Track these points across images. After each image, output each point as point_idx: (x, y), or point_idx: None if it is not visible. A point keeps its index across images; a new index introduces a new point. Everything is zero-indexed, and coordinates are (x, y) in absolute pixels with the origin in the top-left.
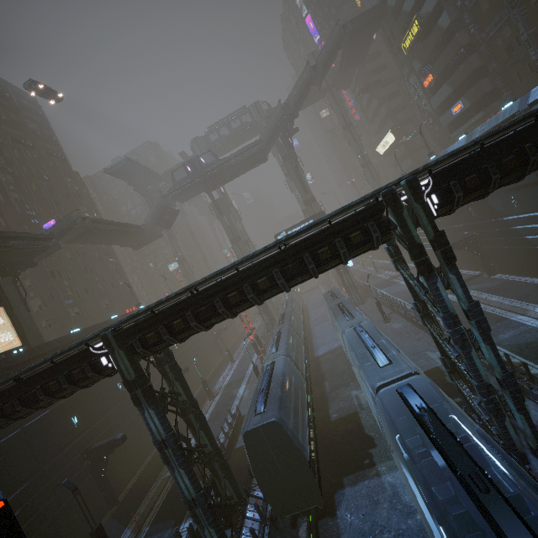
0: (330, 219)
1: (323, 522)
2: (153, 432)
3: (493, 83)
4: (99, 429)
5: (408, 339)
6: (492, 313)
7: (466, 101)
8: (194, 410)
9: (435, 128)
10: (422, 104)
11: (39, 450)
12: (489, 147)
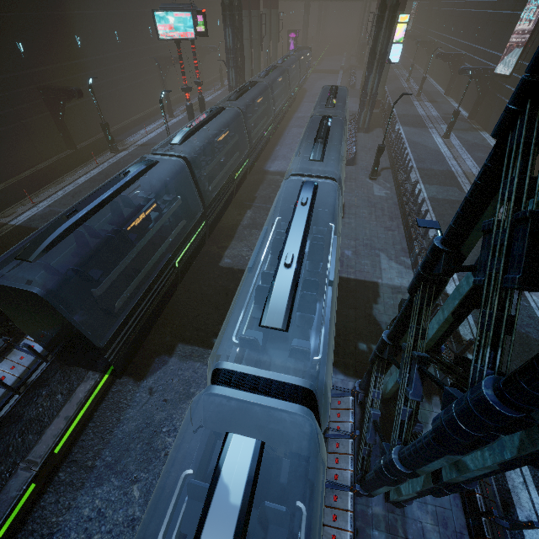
0: None
1: (123, 381)
2: None
3: None
4: None
5: (376, 219)
6: None
7: None
8: None
9: None
10: None
11: None
12: None
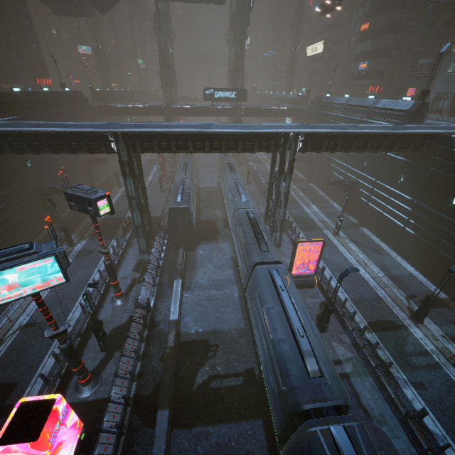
0: (256, 124)
1: (189, 251)
2: (128, 191)
3: (387, 65)
4: (44, 176)
5: (254, 197)
6: (296, 200)
7: (369, 65)
8: (143, 189)
9: (346, 66)
10: (352, 40)
11: (10, 175)
12: (329, 135)
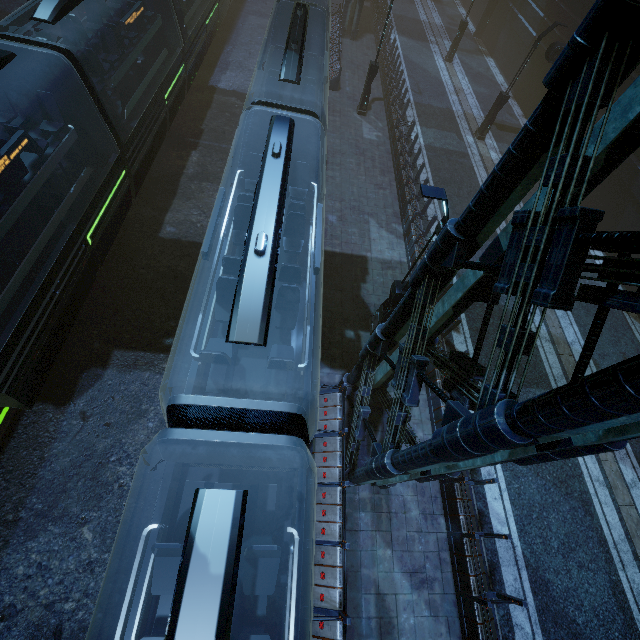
0: None
1: (36, 409)
2: None
3: None
4: None
5: (365, 173)
6: None
7: None
8: None
9: None
10: None
11: None
12: None
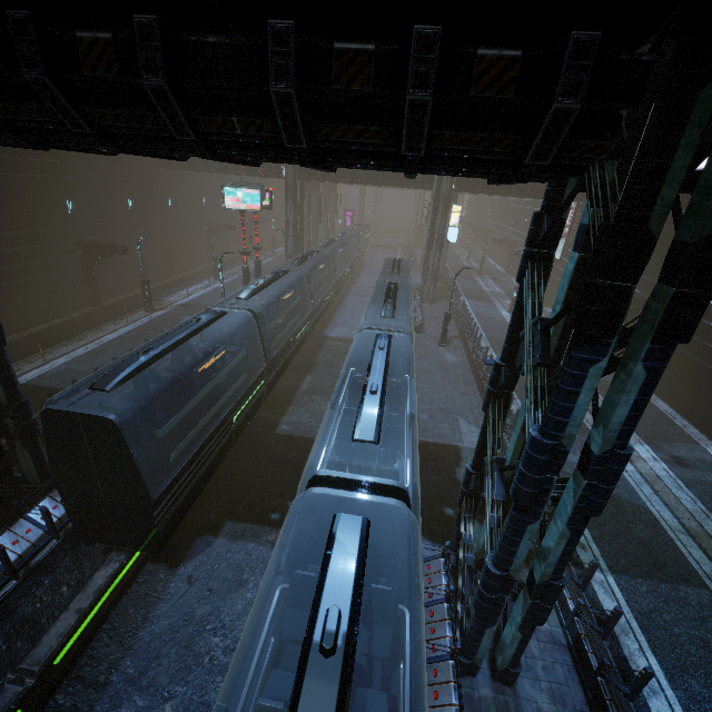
0: None
1: (152, 568)
2: None
3: None
4: None
5: (450, 384)
6: None
7: None
8: None
9: None
10: None
11: None
12: None
